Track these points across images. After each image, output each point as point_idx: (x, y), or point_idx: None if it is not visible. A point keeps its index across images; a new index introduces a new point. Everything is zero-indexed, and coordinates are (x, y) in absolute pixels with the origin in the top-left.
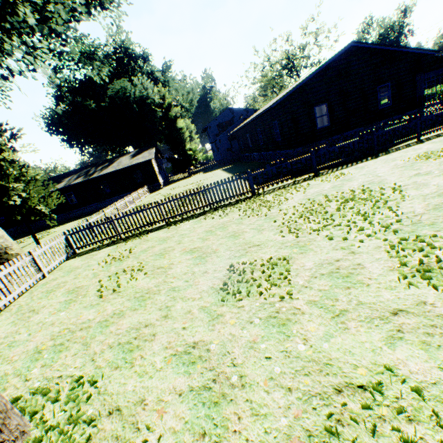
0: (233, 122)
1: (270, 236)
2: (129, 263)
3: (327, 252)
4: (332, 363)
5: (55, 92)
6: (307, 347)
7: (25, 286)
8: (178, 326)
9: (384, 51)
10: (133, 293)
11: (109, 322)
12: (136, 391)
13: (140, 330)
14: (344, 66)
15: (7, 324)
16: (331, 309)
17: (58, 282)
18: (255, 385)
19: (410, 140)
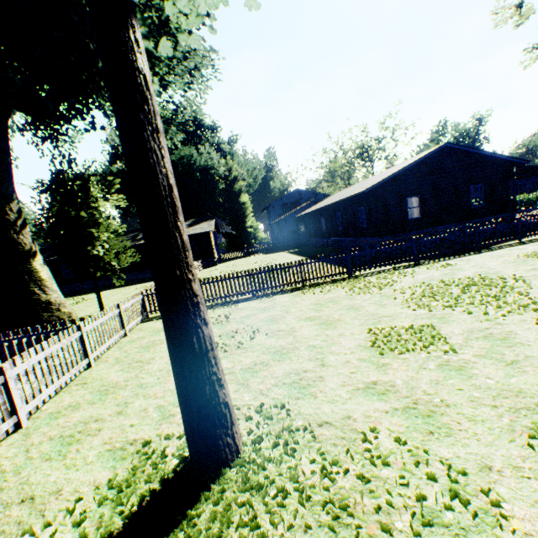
0: (299, 204)
1: (397, 309)
2: (234, 326)
3: (471, 323)
4: (525, 391)
5: (112, 150)
6: (494, 382)
7: (113, 341)
8: (343, 371)
9: (476, 155)
10: (264, 349)
11: (255, 369)
12: (335, 411)
13: (300, 374)
14: (437, 163)
15: (116, 372)
16: (501, 360)
17: (150, 340)
18: (459, 404)
19: (511, 241)
